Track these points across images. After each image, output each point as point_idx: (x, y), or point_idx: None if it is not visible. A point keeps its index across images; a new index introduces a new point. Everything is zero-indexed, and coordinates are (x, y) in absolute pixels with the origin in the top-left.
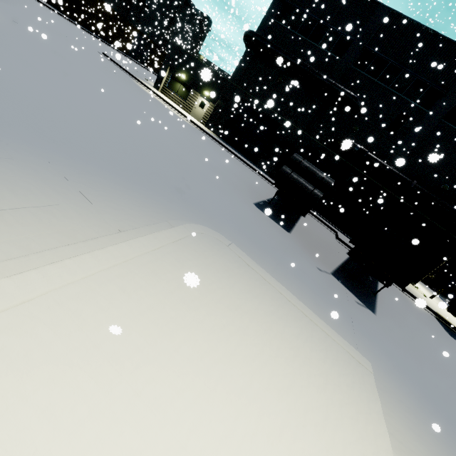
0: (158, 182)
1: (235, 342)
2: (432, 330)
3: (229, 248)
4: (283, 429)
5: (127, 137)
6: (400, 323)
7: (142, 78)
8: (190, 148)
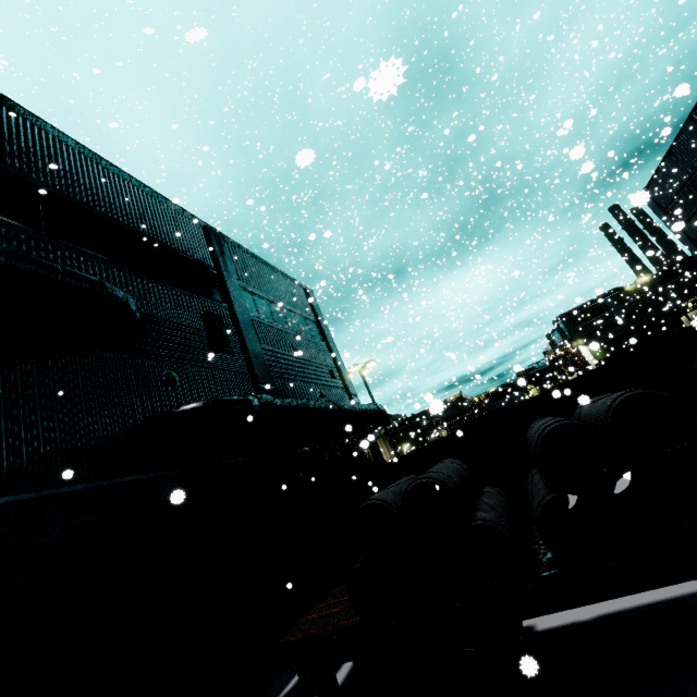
0: None
1: None
2: None
3: None
4: None
5: None
6: None
7: None
8: None
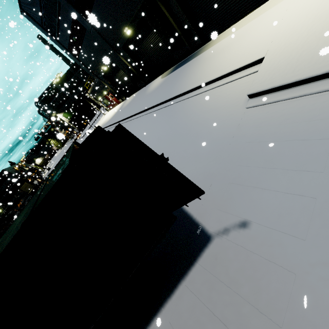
0: None
1: None
2: None
3: None
4: None
5: None
6: None
7: None
8: None
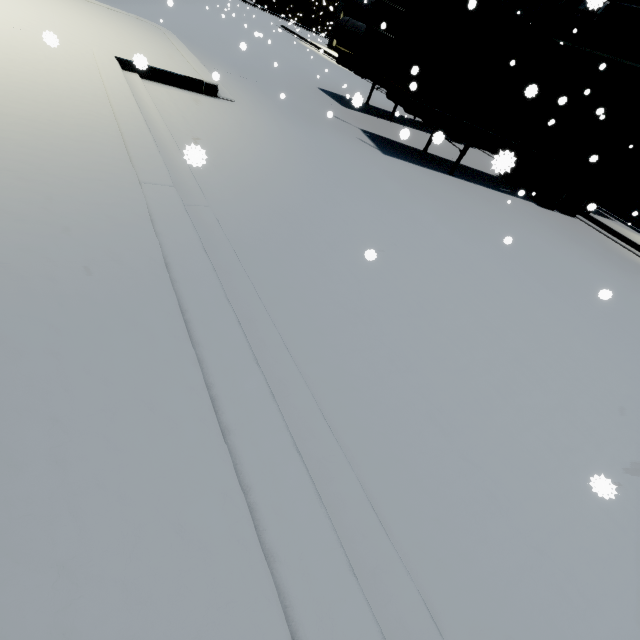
0: (168, 27)
1: (65, 9)
2: (589, 252)
3: (163, 31)
4: (37, 10)
5: (182, 21)
6: (453, 188)
7: (322, 43)
8: (286, 58)
